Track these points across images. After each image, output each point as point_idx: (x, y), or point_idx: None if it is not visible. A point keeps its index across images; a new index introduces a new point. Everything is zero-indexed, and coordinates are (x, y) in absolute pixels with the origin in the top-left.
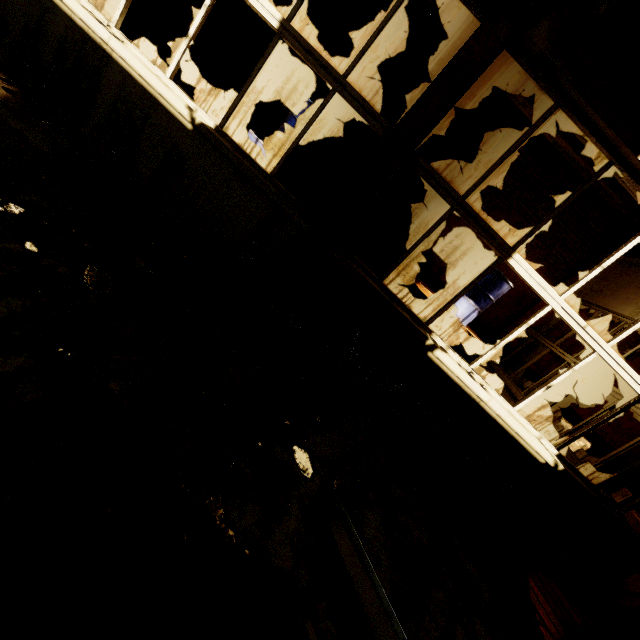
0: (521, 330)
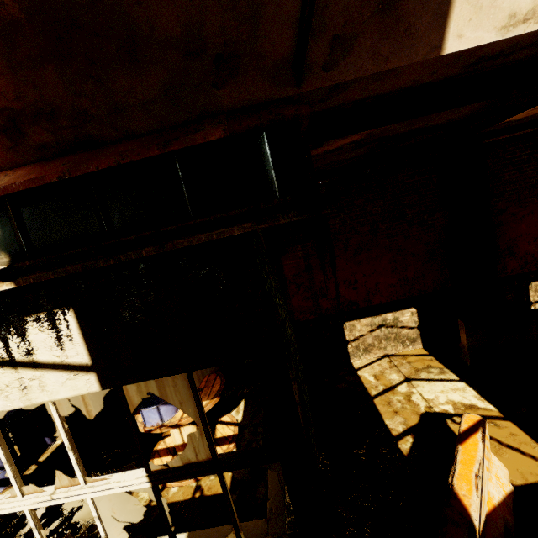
0: (37, 534)
